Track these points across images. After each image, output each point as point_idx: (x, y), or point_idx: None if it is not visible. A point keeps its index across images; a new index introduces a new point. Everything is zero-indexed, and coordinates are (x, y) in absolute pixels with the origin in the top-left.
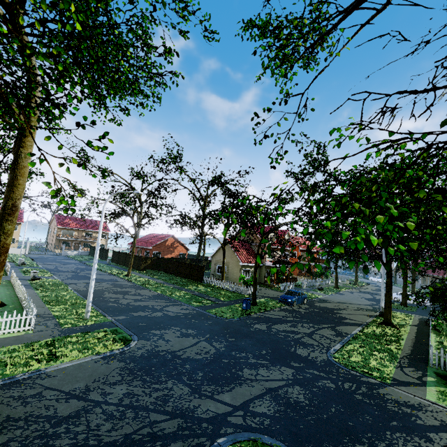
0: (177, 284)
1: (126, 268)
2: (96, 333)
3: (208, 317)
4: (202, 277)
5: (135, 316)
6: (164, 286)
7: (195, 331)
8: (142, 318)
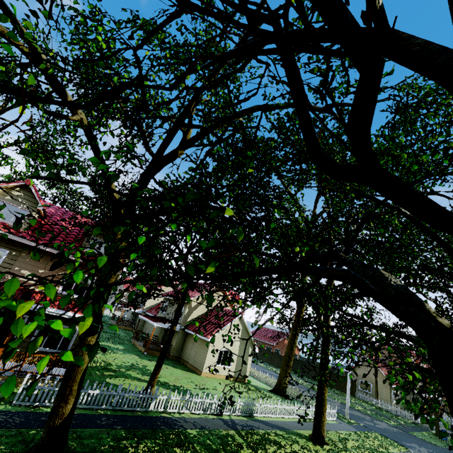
0: (338, 394)
1: (265, 363)
2: (376, 434)
3: (420, 440)
4: (355, 391)
5: (369, 424)
6: (332, 395)
7: (432, 451)
8: (377, 428)
